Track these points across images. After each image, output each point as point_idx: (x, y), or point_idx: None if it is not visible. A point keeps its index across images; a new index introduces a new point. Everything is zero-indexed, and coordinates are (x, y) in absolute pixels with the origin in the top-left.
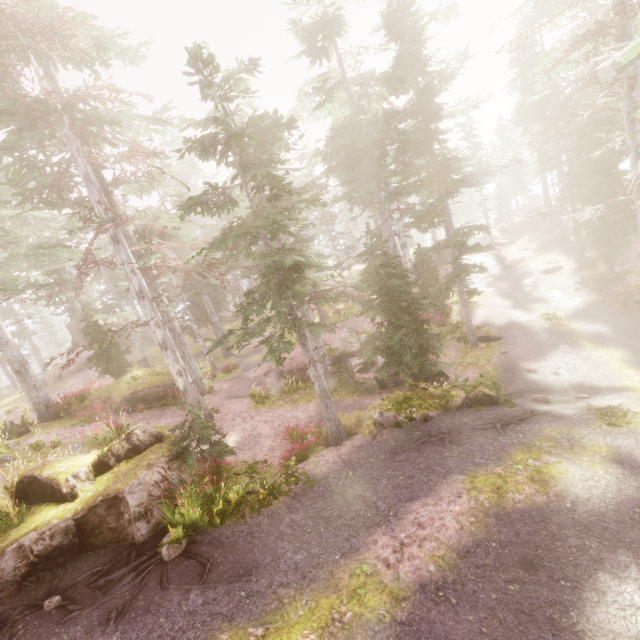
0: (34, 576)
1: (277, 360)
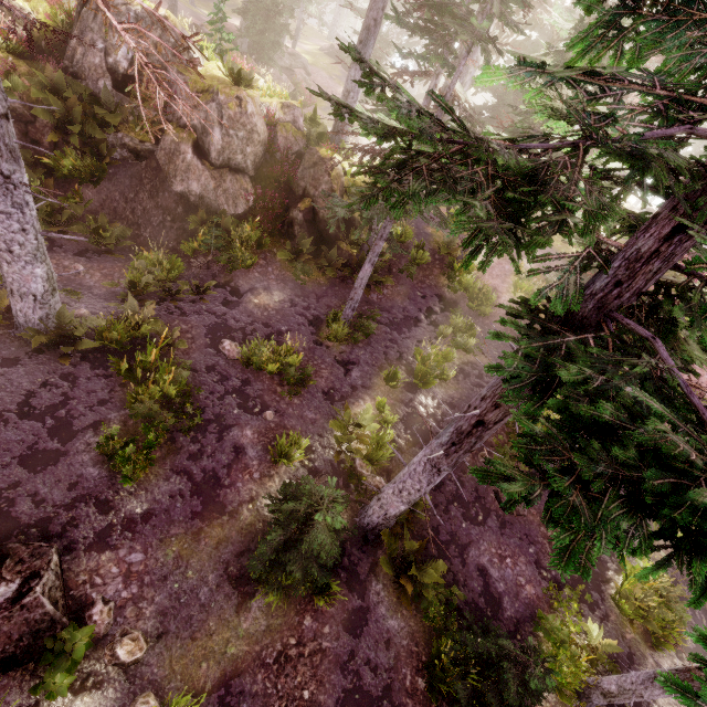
0: None
1: None
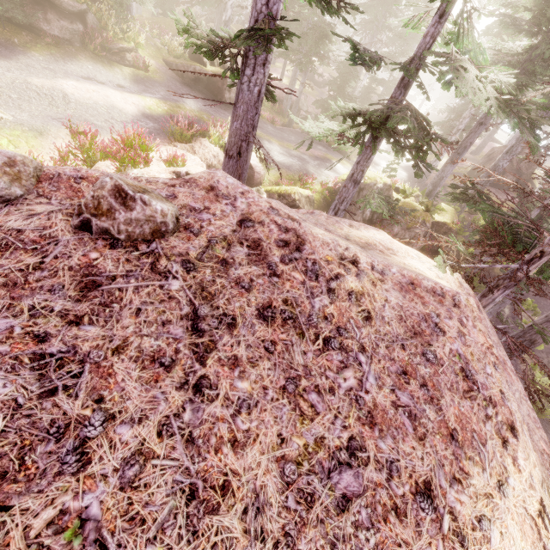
0: (194, 82)
1: (300, 70)
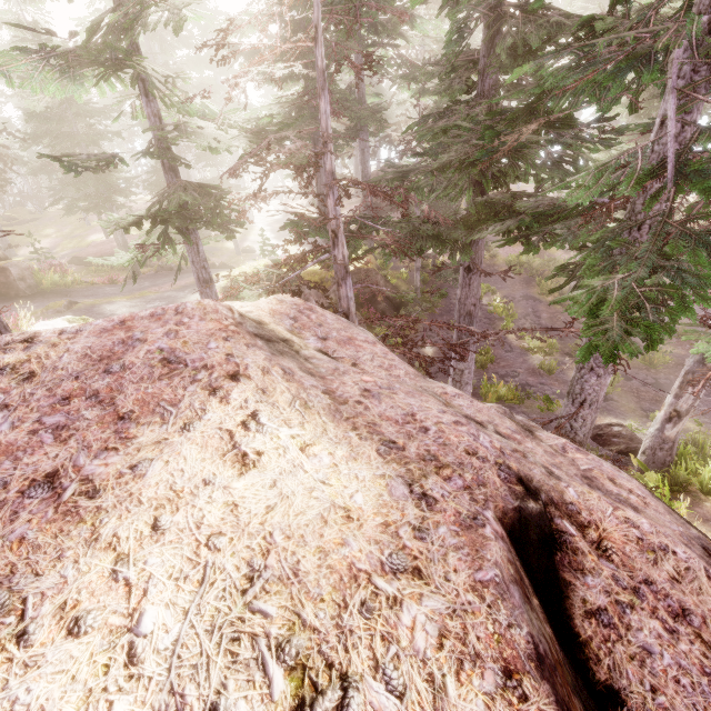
0: None
1: (99, 213)
